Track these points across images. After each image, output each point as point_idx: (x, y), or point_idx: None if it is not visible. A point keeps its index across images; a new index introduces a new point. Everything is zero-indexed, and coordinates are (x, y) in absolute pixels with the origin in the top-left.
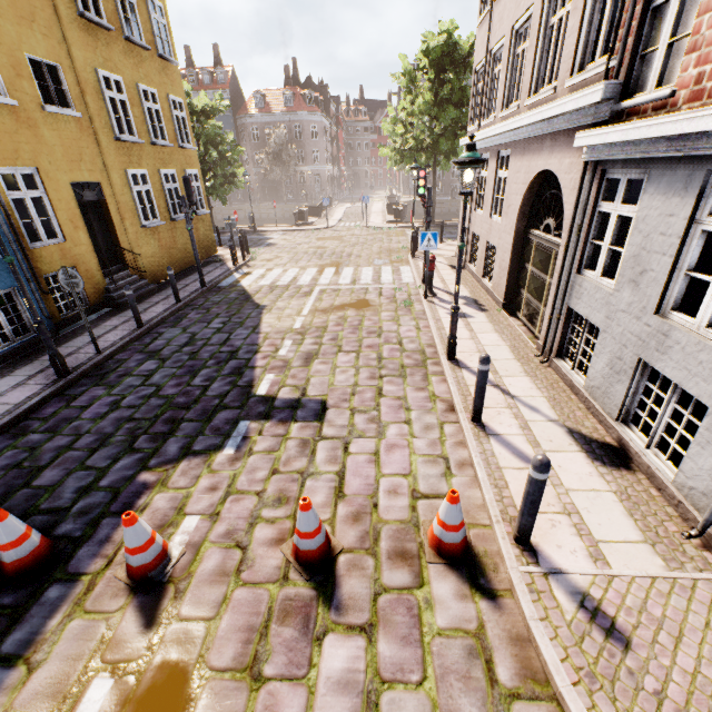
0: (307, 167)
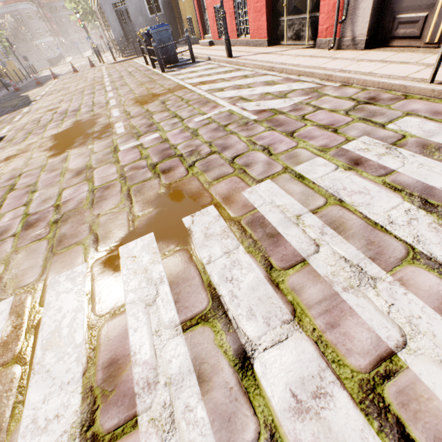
0: (38, 41)
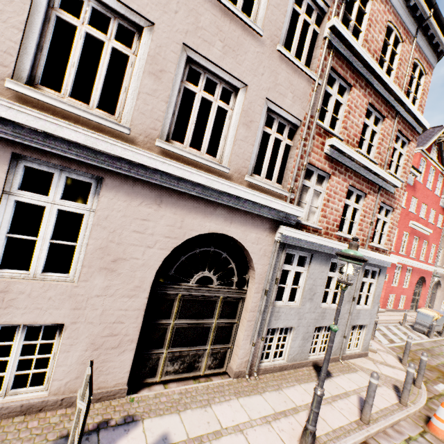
0: None
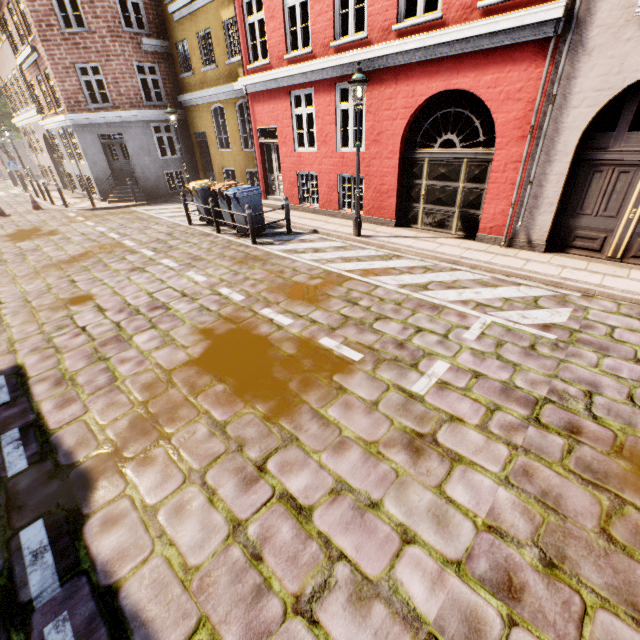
0: None
